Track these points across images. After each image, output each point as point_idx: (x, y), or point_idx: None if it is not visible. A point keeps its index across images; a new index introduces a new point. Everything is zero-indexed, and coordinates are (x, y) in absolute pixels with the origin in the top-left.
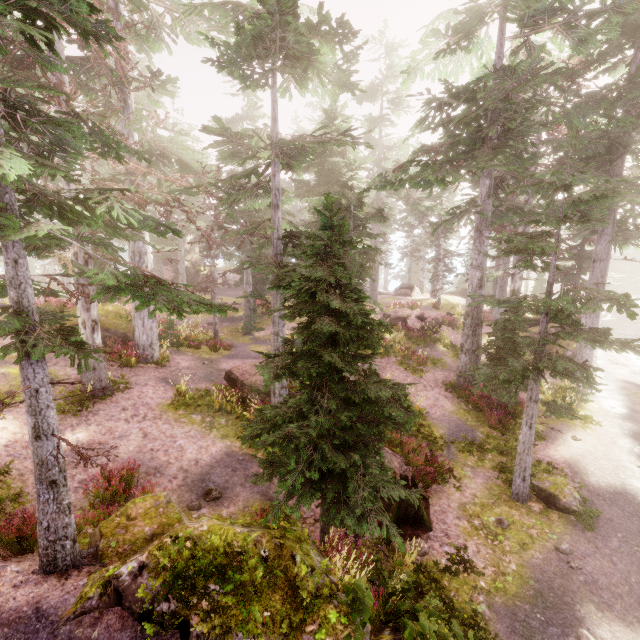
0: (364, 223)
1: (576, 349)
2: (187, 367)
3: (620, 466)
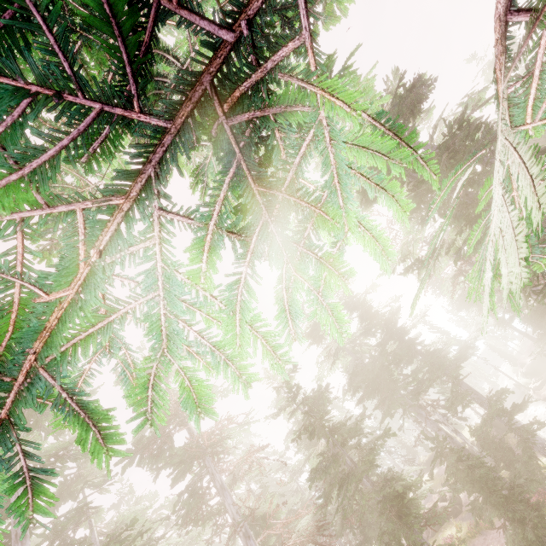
0: None
1: None
2: None
3: None
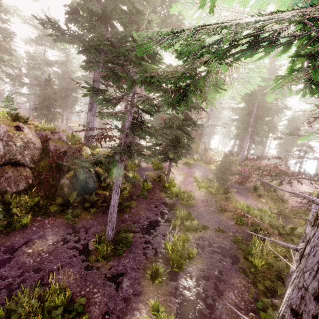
0: (76, 89)
1: None
2: None
3: None
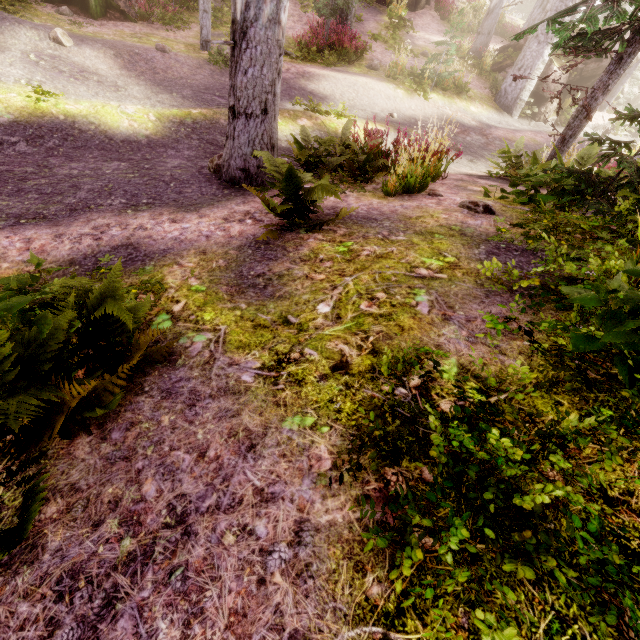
0: None
1: (526, 43)
2: None
3: (366, 102)
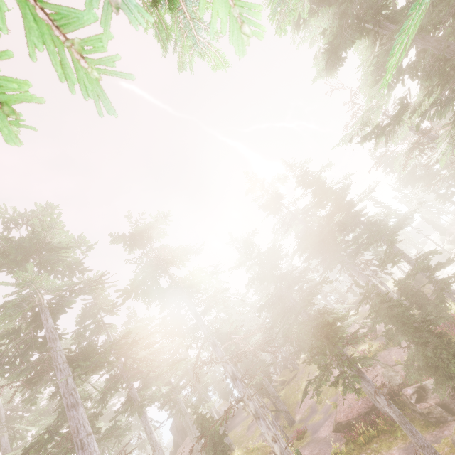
0: None
1: None
2: (310, 451)
3: None
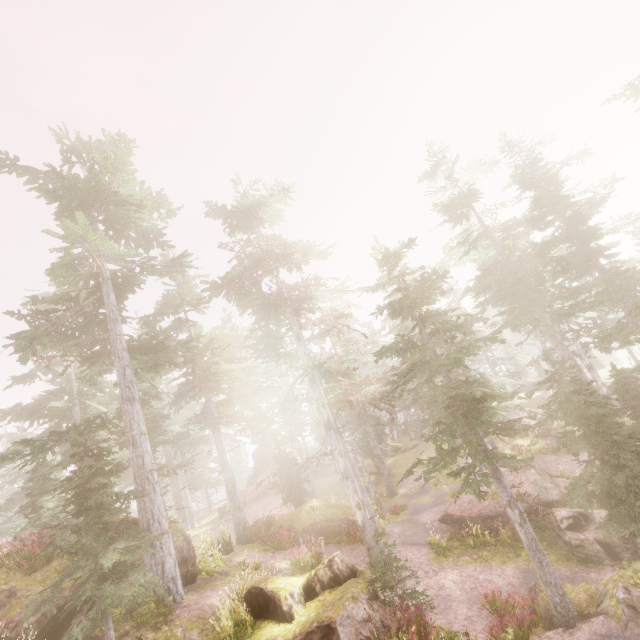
0: None
1: None
2: (402, 530)
3: None
